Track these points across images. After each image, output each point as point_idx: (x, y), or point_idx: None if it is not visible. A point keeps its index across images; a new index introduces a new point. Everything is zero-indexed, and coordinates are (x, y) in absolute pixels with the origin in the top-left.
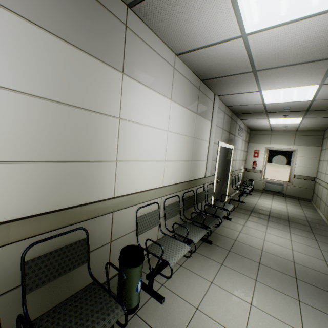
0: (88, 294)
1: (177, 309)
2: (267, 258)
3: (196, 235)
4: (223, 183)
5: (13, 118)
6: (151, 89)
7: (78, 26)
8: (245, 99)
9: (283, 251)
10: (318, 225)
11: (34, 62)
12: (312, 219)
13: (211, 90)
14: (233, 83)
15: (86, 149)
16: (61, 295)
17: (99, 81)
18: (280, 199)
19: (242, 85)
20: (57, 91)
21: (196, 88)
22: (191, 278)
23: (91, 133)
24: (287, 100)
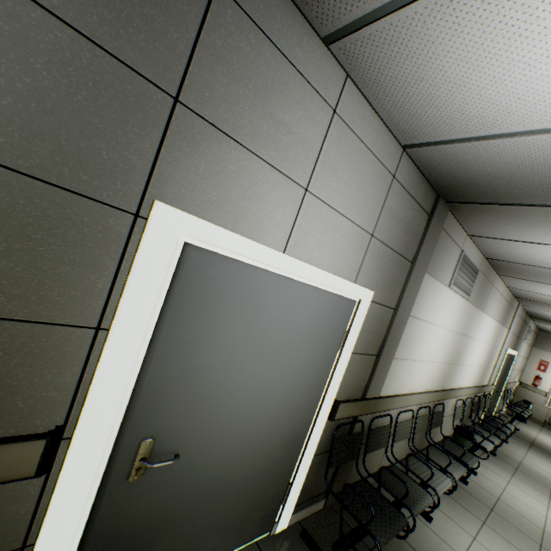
0: (451, 443)
1: (488, 483)
2: None
3: (493, 439)
4: (495, 395)
5: (452, 344)
6: (487, 315)
7: (478, 296)
8: None
9: None
10: None
11: (464, 319)
12: None
13: (518, 301)
14: (548, 307)
15: (457, 357)
16: (423, 439)
17: (473, 319)
18: None
19: None
20: (463, 329)
21: (508, 303)
22: (489, 471)
23: (461, 348)
24: None
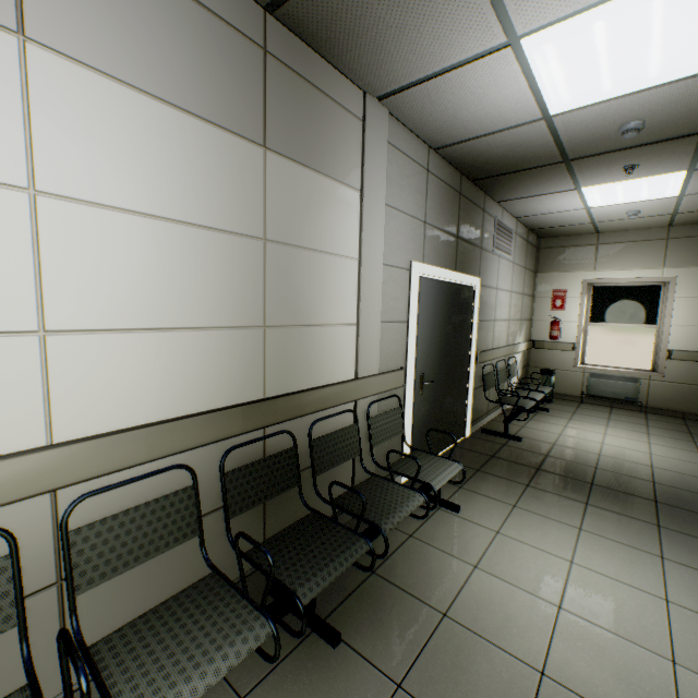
0: None
1: None
2: None
3: (183, 676)
4: (448, 388)
5: None
6: None
7: None
8: (475, 101)
9: (635, 677)
10: None
11: None
12: None
13: (341, 70)
14: (391, 3)
15: None
16: None
17: None
18: (629, 421)
19: (434, 15)
20: None
21: (242, 38)
22: None
23: None
24: (629, 83)
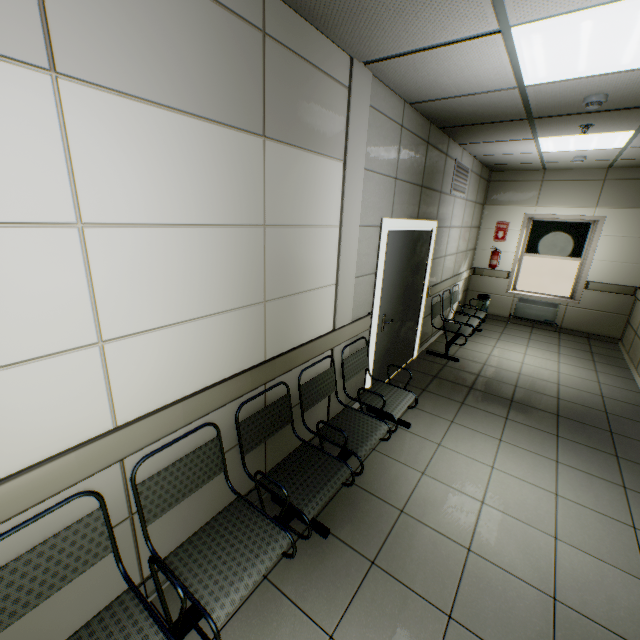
0: None
1: None
2: (477, 589)
3: (237, 577)
4: (403, 322)
5: None
6: None
7: None
8: (457, 71)
9: (529, 549)
10: (632, 426)
11: None
12: (619, 404)
13: (332, 39)
14: None
15: None
16: None
17: None
18: (545, 341)
19: (433, 4)
20: None
21: (243, 23)
22: None
23: None
24: (603, 67)
